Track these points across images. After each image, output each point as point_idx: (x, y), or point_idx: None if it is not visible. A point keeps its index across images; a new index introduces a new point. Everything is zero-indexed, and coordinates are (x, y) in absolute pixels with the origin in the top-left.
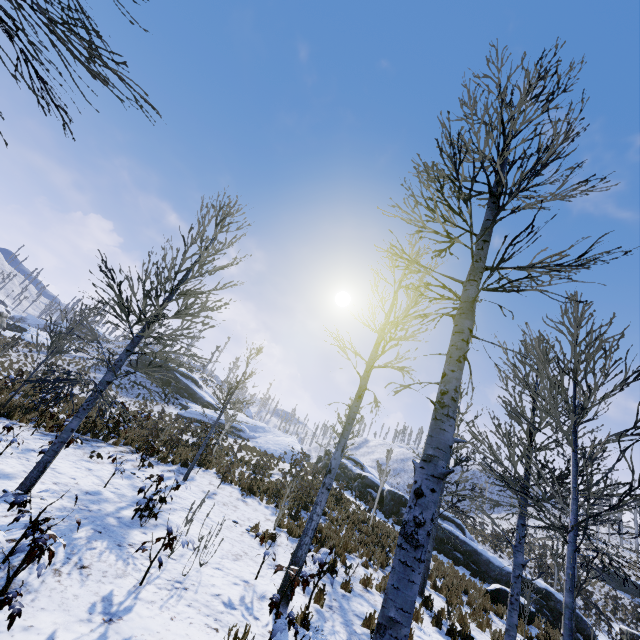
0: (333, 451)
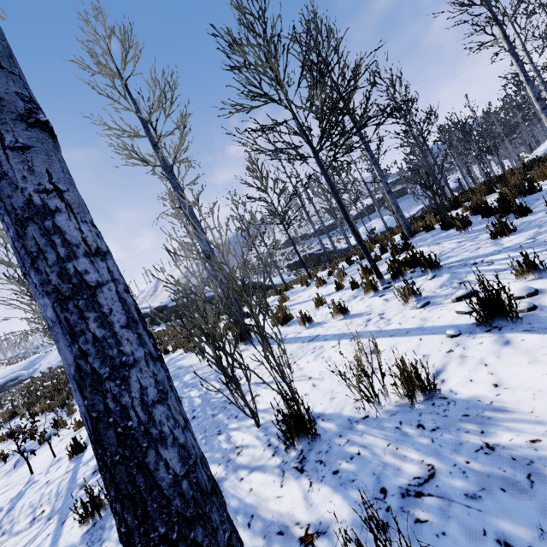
0: None
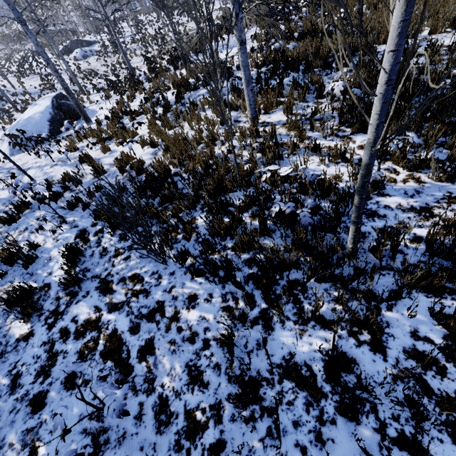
0: None
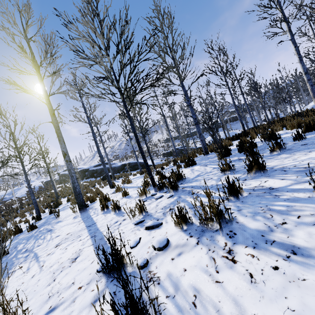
0: (60, 172)
